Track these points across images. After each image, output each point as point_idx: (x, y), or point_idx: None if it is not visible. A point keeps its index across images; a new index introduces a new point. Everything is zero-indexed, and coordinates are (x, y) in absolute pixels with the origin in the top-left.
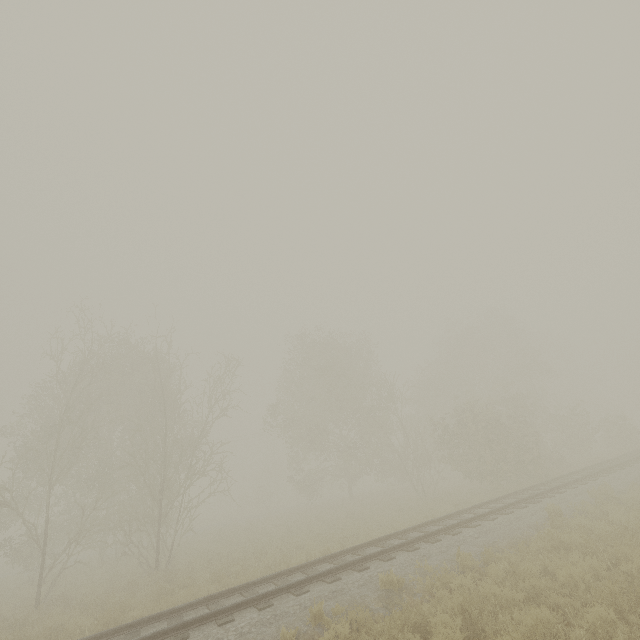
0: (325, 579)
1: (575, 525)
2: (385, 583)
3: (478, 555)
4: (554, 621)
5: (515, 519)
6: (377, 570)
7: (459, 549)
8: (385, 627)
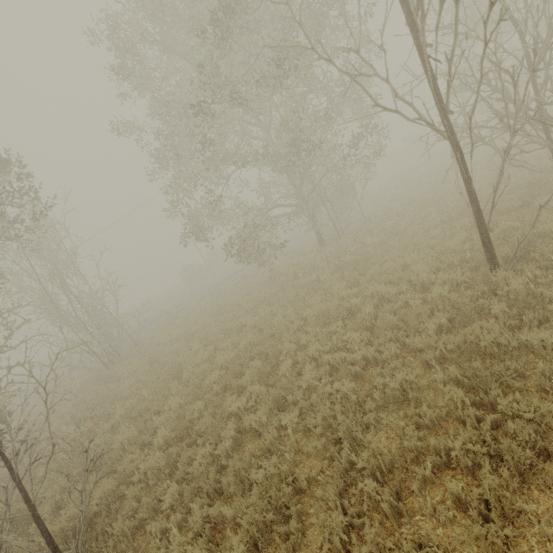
0: None
1: None
2: None
3: None
4: None
5: None
6: None
7: None
8: None
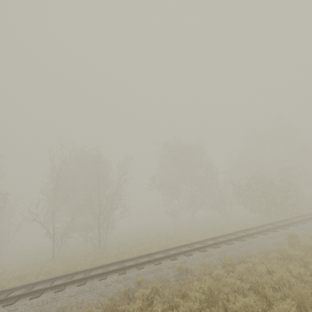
0: (154, 262)
1: (303, 244)
2: (179, 268)
3: (237, 257)
4: (255, 307)
5: (268, 238)
6: (180, 260)
7: (225, 254)
8: (165, 294)
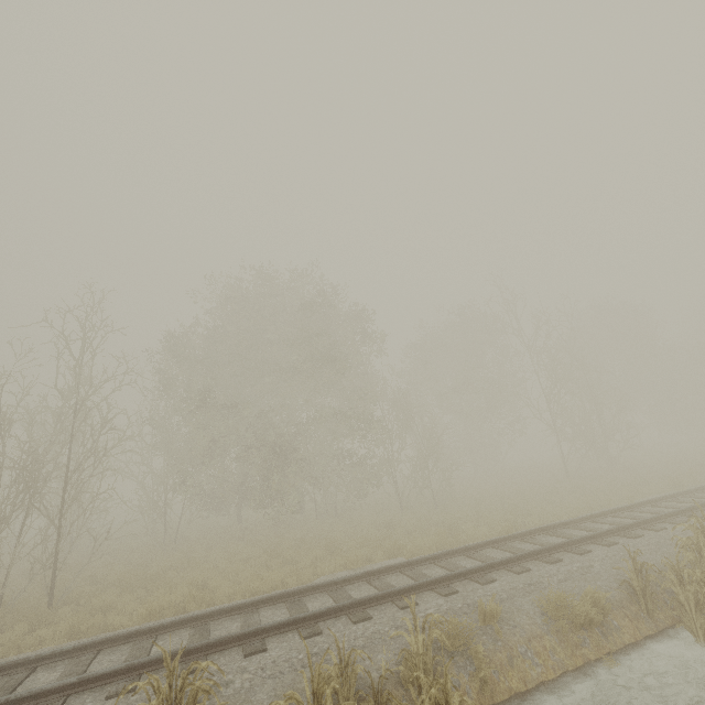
0: None
1: None
2: None
3: None
4: None
5: None
6: None
7: None
8: None
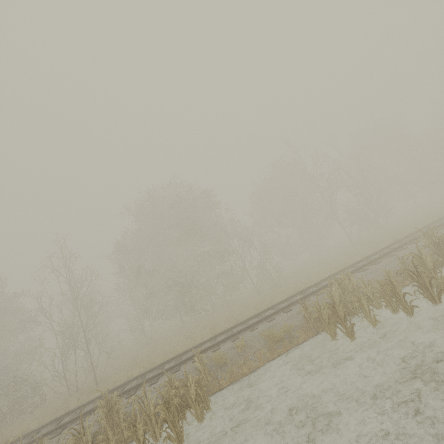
0: None
1: None
2: None
3: None
4: None
5: None
6: None
7: None
8: None
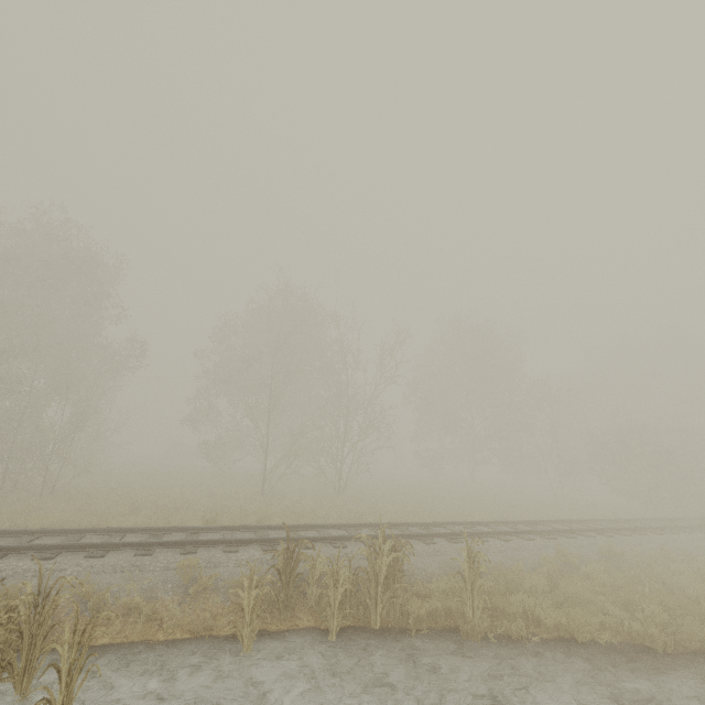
0: (541, 535)
1: None
2: (604, 551)
3: (676, 554)
4: None
5: (699, 539)
6: (585, 541)
7: (664, 545)
8: (635, 575)
